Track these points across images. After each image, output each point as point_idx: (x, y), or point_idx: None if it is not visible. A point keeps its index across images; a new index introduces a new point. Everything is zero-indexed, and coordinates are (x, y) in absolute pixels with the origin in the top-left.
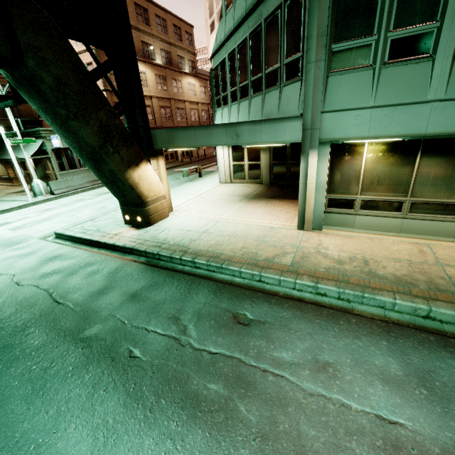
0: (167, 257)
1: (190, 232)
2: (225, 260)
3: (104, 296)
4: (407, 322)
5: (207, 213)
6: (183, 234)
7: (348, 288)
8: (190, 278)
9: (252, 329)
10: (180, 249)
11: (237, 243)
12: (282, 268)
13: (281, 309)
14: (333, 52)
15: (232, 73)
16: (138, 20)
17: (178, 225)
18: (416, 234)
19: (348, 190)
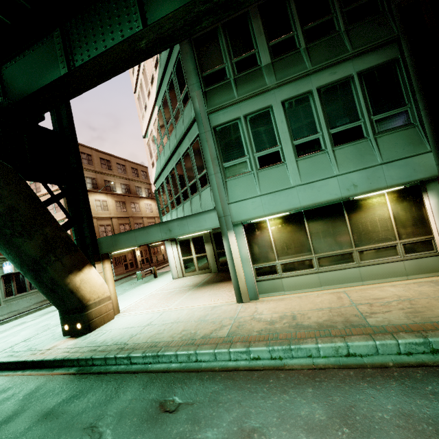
0: (101, 359)
1: (132, 328)
2: (162, 347)
3: (8, 425)
4: (333, 364)
5: (154, 307)
6: (124, 332)
7: (276, 344)
8: (121, 376)
9: (178, 414)
10: (117, 347)
11: (178, 328)
12: (218, 341)
13: (213, 383)
14: (225, 167)
15: (169, 190)
16: (103, 167)
17: (122, 324)
18: (334, 285)
19: (267, 258)
